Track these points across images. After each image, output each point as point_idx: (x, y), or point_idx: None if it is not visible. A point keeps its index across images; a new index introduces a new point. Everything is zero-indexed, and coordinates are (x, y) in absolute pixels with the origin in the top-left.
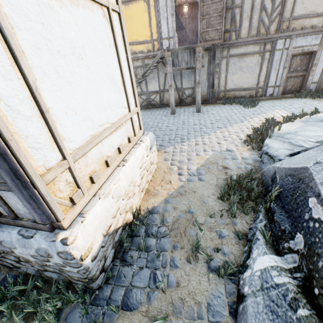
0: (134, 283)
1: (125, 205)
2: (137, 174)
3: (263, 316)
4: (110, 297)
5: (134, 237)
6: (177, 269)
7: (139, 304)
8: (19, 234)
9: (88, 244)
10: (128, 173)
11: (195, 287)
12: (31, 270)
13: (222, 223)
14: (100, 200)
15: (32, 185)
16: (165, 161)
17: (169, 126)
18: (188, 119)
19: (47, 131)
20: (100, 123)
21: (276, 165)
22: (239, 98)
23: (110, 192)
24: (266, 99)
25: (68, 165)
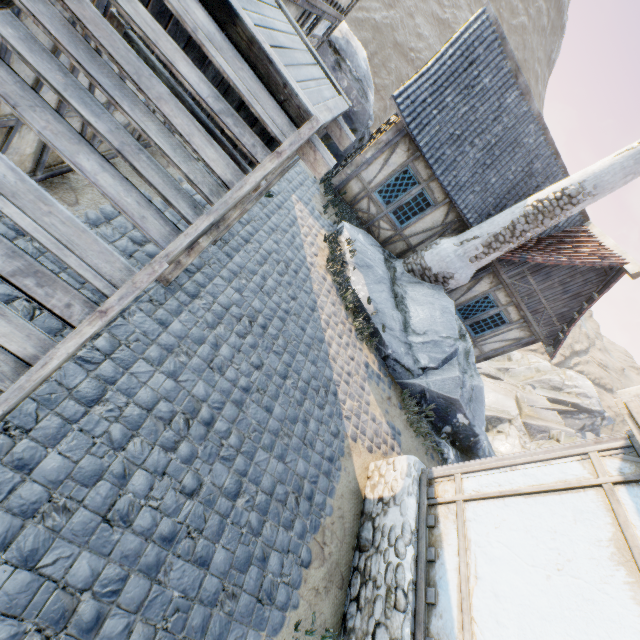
0: None
1: None
2: None
3: None
4: None
5: None
6: None
7: None
8: None
9: None
10: None
11: None
12: None
13: (428, 451)
14: None
15: None
16: (374, 453)
17: (265, 366)
18: (248, 301)
19: None
20: None
21: (423, 384)
22: None
23: None
24: None
25: None
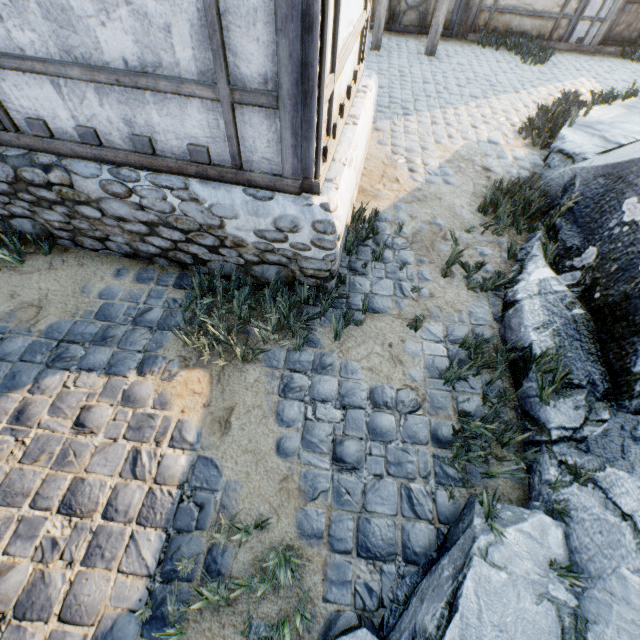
0: (375, 292)
1: (353, 195)
2: (363, 150)
3: (538, 313)
4: (348, 302)
5: (359, 247)
6: (428, 282)
7: (387, 309)
8: (247, 194)
9: (343, 222)
10: (362, 140)
11: (453, 298)
12: (228, 267)
13: (483, 241)
14: (345, 167)
15: (317, 100)
16: (380, 146)
17: None
18: (410, 69)
19: (333, 4)
20: (349, 18)
21: (579, 166)
22: (518, 35)
23: (352, 160)
24: (566, 49)
25: (333, 86)
